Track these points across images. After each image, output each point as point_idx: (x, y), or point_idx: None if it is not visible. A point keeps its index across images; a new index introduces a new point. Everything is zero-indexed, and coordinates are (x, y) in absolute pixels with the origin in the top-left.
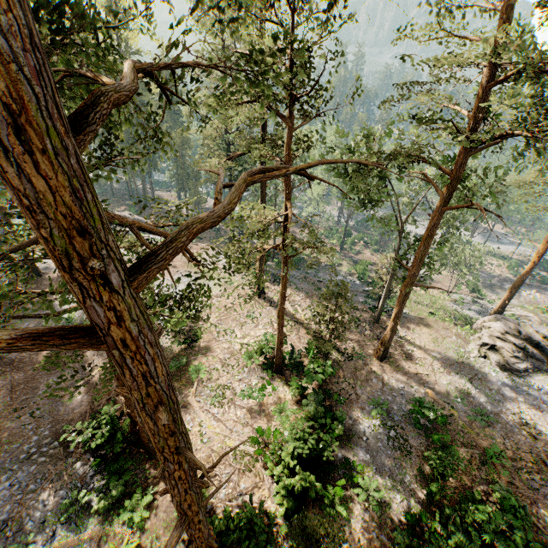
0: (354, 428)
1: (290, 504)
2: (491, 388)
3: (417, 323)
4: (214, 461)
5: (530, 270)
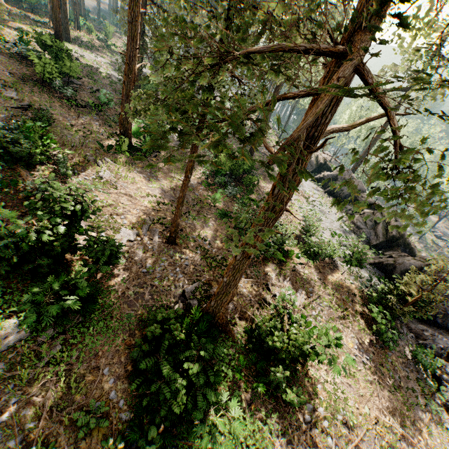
0: None
1: None
2: None
3: None
4: None
5: (366, 150)
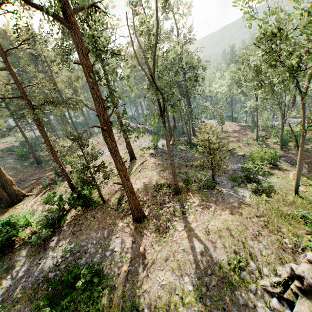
0: (48, 250)
1: None
2: None
3: (226, 207)
4: None
5: None
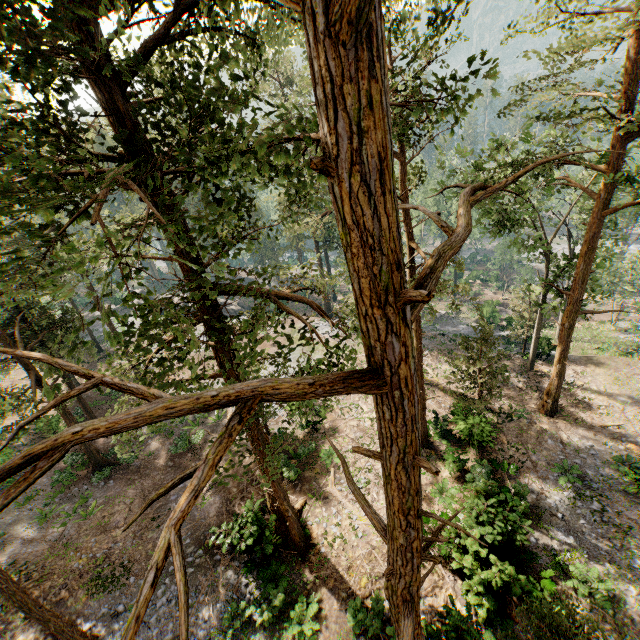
0: (540, 504)
1: (491, 603)
2: None
3: (585, 363)
4: (377, 558)
5: None
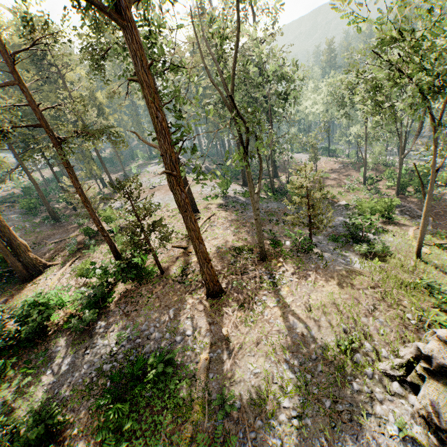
0: (95, 337)
1: None
2: (337, 444)
3: (331, 276)
4: None
5: None
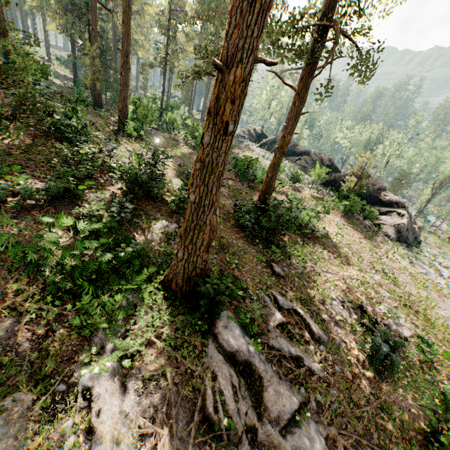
0: None
1: None
2: None
3: None
4: None
5: (287, 118)
